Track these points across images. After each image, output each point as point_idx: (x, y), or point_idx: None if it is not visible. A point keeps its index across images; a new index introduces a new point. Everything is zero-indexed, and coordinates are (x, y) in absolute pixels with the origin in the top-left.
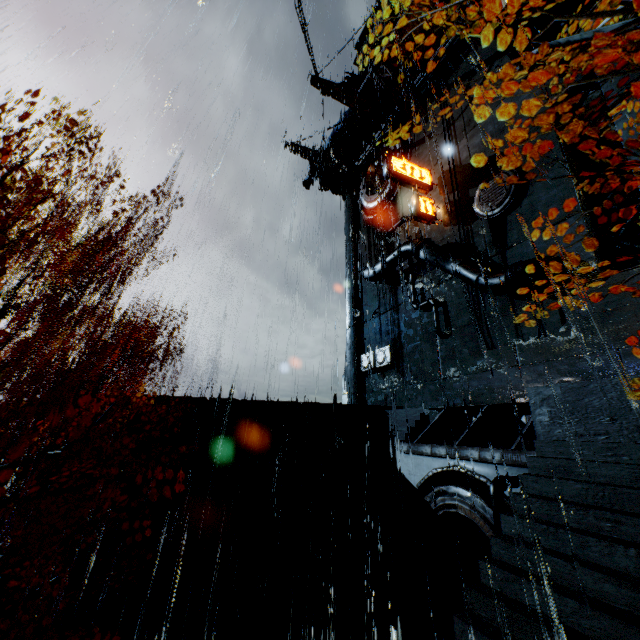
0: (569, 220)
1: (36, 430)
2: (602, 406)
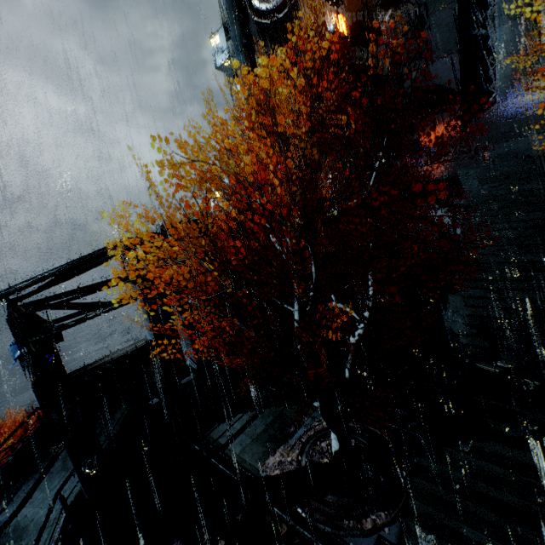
0: (450, 57)
1: (140, 259)
2: (500, 174)
